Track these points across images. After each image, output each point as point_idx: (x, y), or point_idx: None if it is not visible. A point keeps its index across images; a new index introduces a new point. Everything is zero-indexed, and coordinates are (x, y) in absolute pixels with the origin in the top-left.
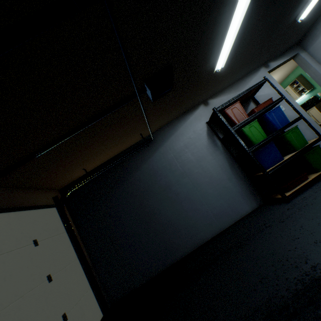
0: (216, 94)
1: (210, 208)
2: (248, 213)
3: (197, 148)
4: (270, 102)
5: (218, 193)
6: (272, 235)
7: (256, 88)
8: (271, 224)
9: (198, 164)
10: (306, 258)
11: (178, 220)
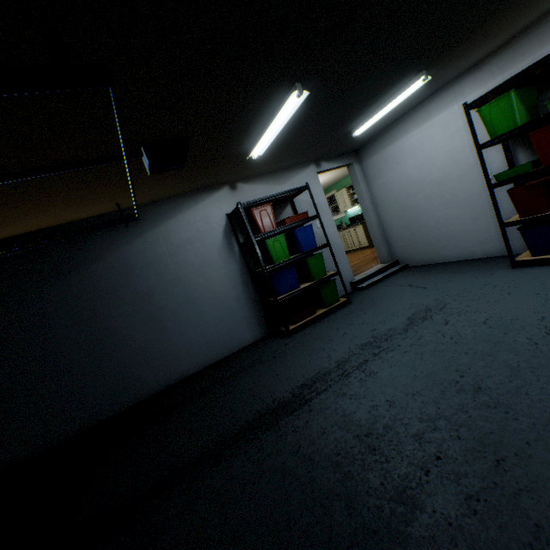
0: (251, 178)
1: (204, 333)
2: (249, 344)
3: (205, 247)
4: (305, 216)
5: (219, 315)
6: (259, 371)
7: (297, 191)
8: (264, 360)
9: (202, 270)
10: (274, 392)
11: (154, 345)
